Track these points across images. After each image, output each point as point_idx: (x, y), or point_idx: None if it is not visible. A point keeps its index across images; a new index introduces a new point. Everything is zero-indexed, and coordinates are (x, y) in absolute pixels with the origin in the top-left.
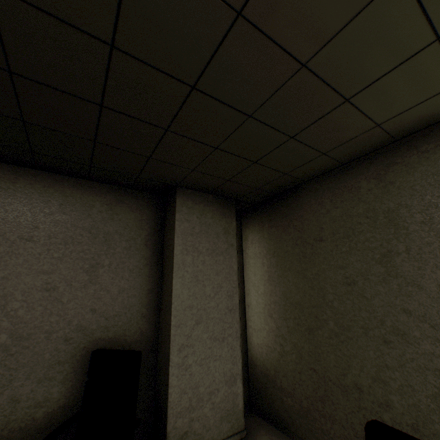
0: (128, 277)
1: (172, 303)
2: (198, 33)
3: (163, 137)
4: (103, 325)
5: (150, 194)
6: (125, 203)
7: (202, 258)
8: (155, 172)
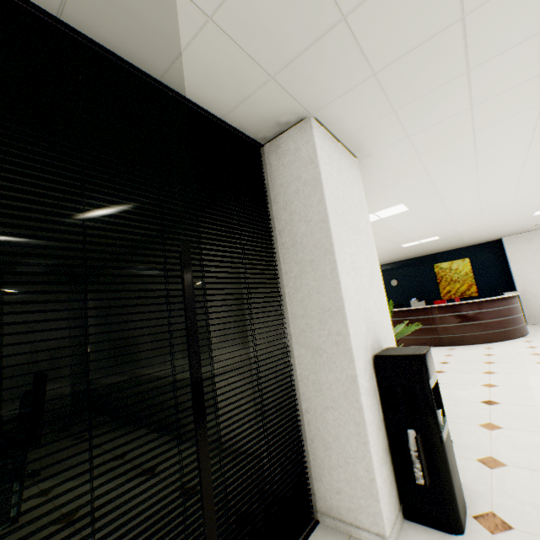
0: None
1: (4, 351)
2: None
3: None
4: None
5: None
6: None
7: (33, 318)
8: None
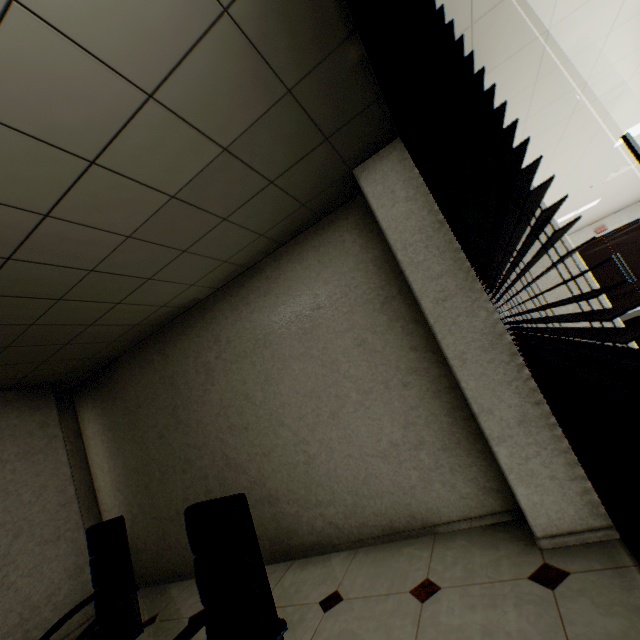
0: None
1: None
2: None
3: None
4: None
5: None
6: None
7: (11, 466)
8: None
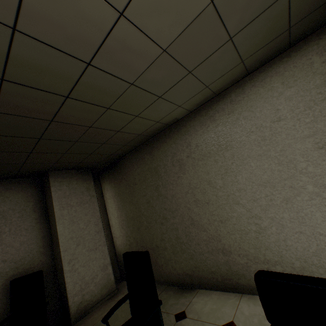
0: (26, 233)
1: (59, 239)
2: (35, 126)
3: (30, 155)
4: (14, 267)
5: (30, 178)
6: (12, 189)
7: (74, 208)
8: (30, 168)
